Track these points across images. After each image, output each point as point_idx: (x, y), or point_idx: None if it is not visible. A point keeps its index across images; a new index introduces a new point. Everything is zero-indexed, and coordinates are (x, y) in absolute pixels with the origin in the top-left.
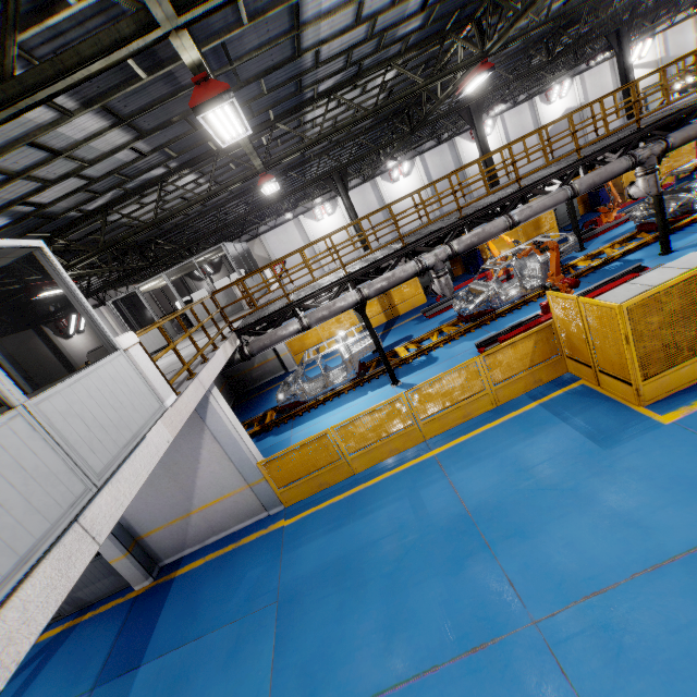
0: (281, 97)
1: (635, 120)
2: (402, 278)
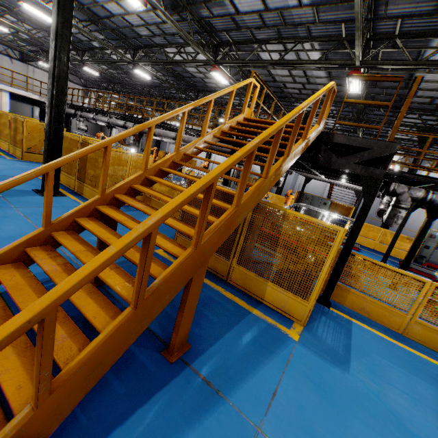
0: (78, 40)
1: (142, 113)
2: (71, 112)
